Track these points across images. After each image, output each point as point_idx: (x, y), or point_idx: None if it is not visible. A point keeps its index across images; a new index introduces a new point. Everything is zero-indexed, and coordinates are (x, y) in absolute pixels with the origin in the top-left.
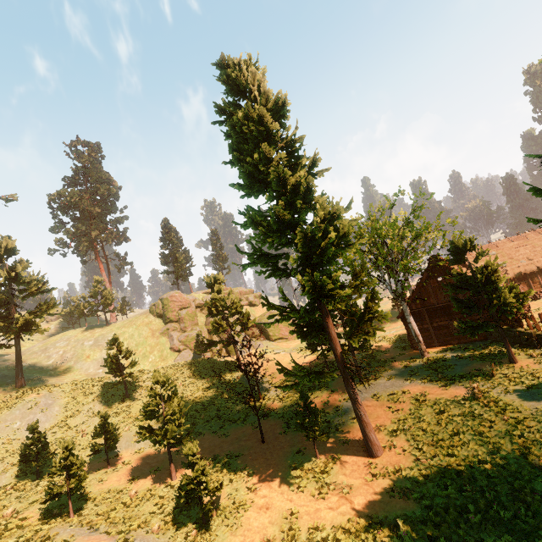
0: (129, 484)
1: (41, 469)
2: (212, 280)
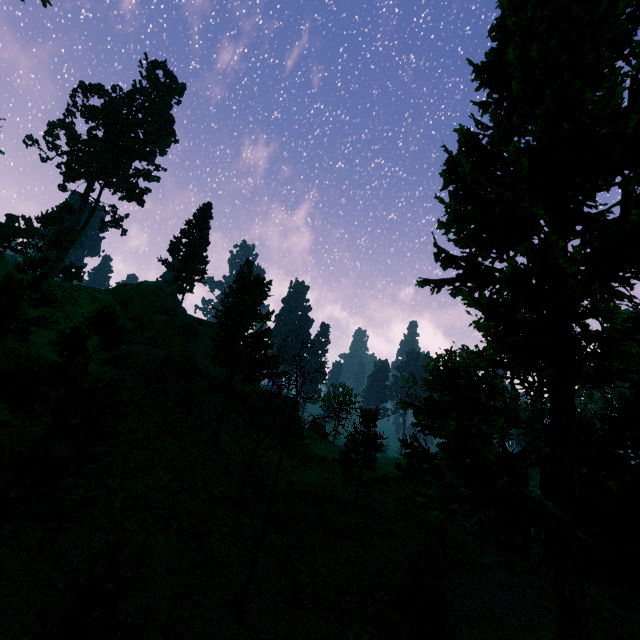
0: None
1: None
2: (254, 281)
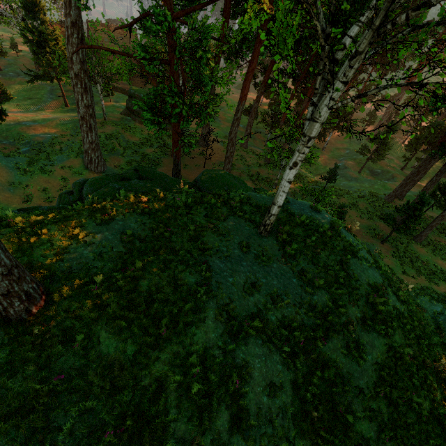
0: None
1: None
2: None
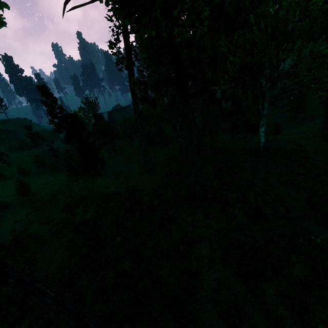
0: (35, 175)
1: (3, 181)
2: (27, 127)
